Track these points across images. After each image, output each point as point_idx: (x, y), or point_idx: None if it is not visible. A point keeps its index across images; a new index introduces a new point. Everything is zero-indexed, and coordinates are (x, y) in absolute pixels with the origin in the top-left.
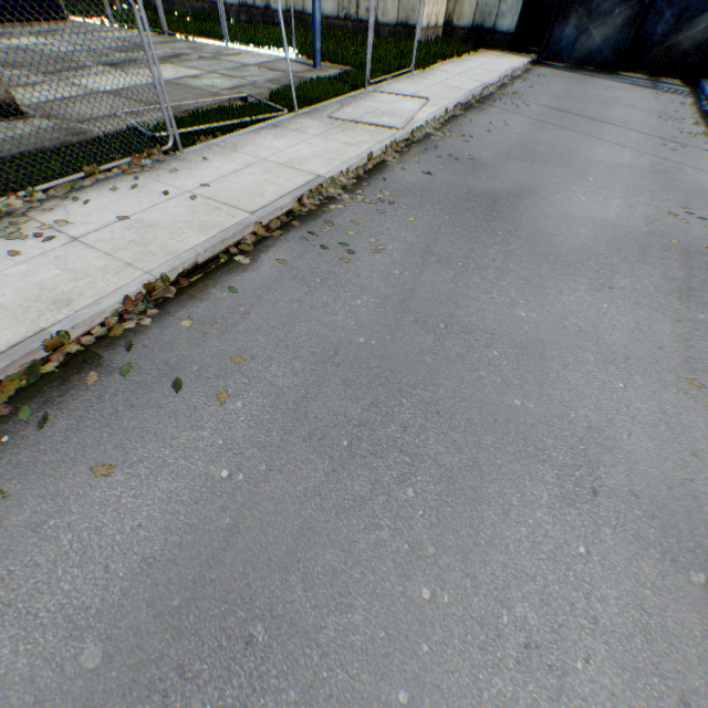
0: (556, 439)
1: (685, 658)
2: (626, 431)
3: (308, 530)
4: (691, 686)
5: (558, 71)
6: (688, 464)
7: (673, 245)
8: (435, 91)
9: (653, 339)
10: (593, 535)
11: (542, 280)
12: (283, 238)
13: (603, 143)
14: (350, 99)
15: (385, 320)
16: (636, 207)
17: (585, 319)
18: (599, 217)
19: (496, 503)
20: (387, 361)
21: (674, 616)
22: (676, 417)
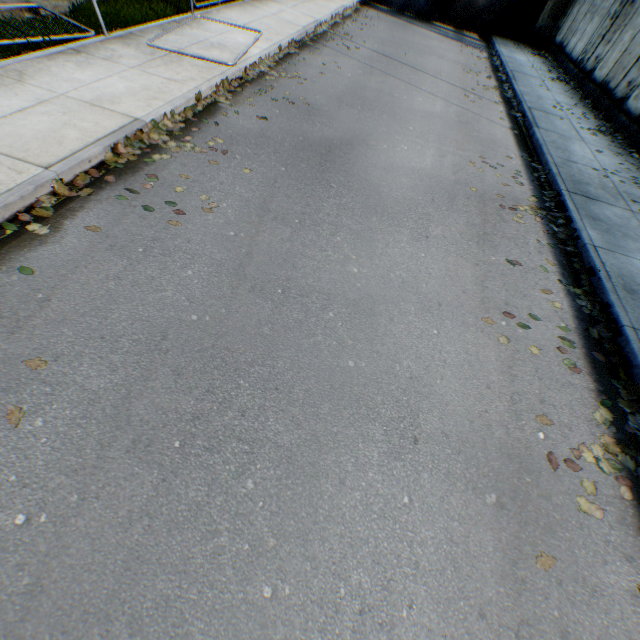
0: (385, 395)
1: (483, 575)
2: (440, 376)
3: (134, 561)
4: (487, 598)
5: (383, 14)
6: (485, 396)
7: (474, 192)
8: (268, 24)
9: (460, 283)
10: (415, 483)
11: (372, 233)
12: (95, 198)
13: (421, 92)
14: (173, 24)
15: (220, 291)
16: (447, 157)
17: (408, 270)
18: (418, 167)
19: (333, 474)
20: (223, 338)
21: (475, 539)
22: (476, 355)
